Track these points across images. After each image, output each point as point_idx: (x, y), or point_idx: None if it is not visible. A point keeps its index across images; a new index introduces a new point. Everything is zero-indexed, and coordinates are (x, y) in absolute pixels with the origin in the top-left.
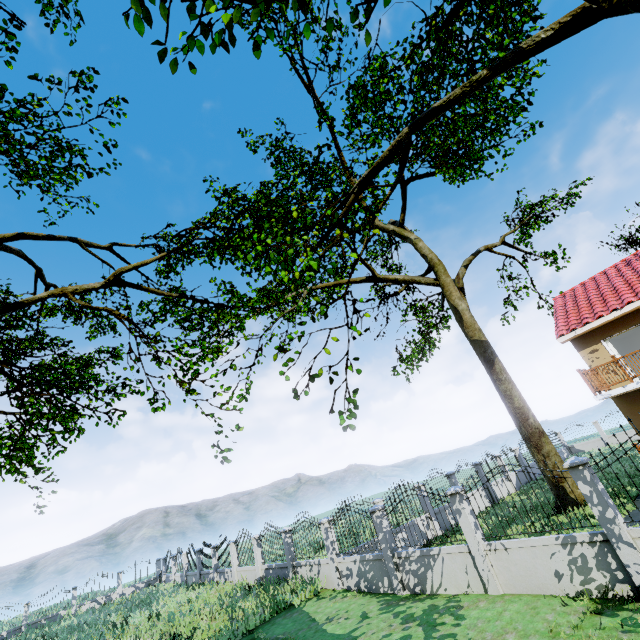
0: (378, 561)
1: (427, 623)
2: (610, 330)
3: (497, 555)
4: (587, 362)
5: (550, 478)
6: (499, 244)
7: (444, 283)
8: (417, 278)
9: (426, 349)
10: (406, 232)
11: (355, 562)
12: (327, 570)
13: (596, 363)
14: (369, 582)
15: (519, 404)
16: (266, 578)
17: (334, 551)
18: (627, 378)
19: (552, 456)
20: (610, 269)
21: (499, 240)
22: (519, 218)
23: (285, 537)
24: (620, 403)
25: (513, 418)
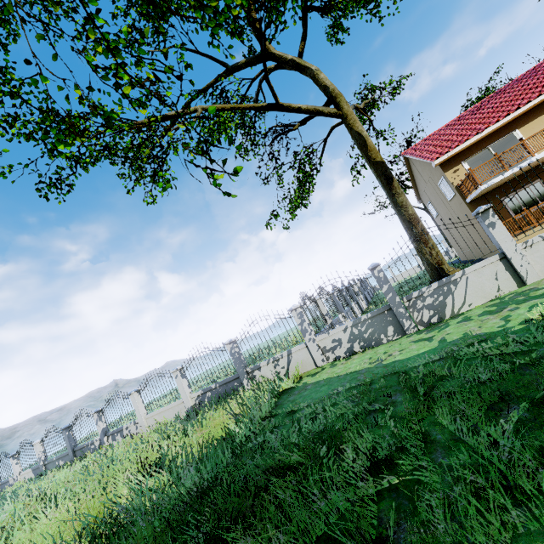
0: (379, 315)
1: (528, 299)
2: (468, 153)
3: (533, 249)
4: (451, 180)
5: (434, 264)
6: (362, 107)
7: (348, 112)
8: (320, 108)
9: (305, 196)
10: (306, 62)
11: (345, 330)
12: (302, 355)
13: (457, 180)
14: (367, 341)
15: (412, 211)
16: (212, 397)
17: (312, 332)
18: (505, 168)
19: (435, 247)
20: (444, 127)
21: (361, 105)
22: (365, 97)
23: (233, 347)
24: (471, 207)
25: (407, 224)
